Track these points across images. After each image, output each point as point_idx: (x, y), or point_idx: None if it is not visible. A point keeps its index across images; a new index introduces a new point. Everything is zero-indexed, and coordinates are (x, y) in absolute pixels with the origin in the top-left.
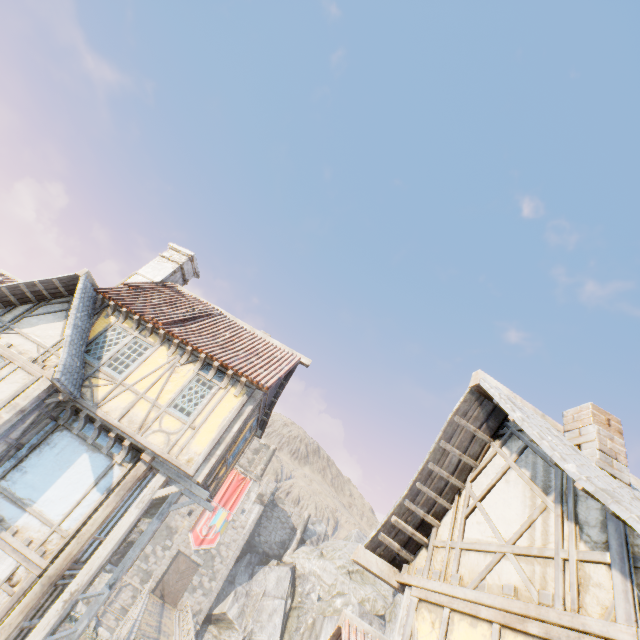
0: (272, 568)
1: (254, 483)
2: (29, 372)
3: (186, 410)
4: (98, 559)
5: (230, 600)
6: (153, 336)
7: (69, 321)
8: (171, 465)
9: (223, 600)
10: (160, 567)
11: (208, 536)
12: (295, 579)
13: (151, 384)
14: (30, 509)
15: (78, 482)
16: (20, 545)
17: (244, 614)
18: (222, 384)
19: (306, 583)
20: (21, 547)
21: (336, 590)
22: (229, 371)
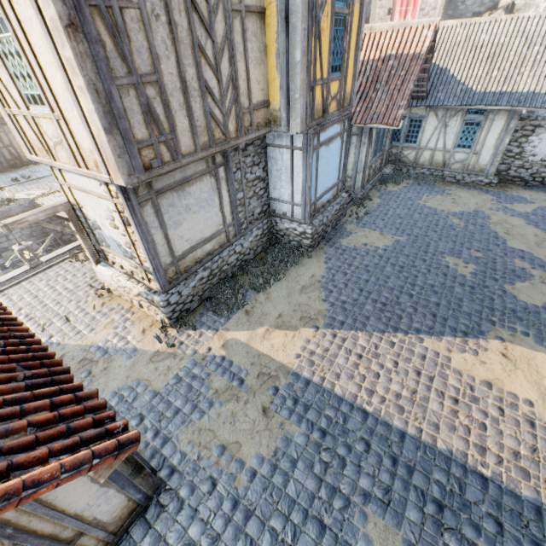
0: None
1: None
2: None
3: None
4: None
5: None
6: None
7: None
8: None
9: None
10: None
11: None
12: None
13: None
14: None
15: None
16: None
17: None
18: None
19: (526, 12)
20: None
21: None
22: None
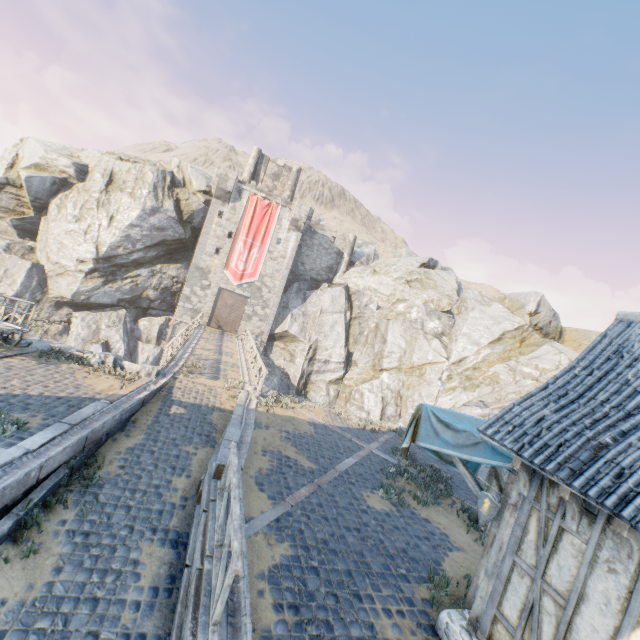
0: (324, 291)
1: (283, 209)
2: None
3: None
4: None
5: (288, 321)
6: None
7: None
8: None
9: (281, 322)
10: (206, 305)
11: (247, 271)
12: (350, 296)
13: None
14: None
15: None
16: None
17: (305, 330)
18: None
19: (362, 298)
20: None
21: (396, 299)
22: None
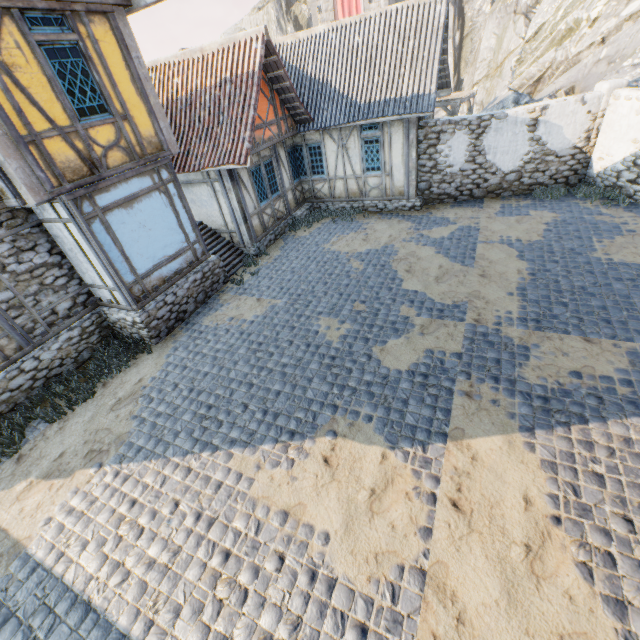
0: None
1: None
2: None
3: None
4: None
5: None
6: None
7: None
8: None
9: None
10: None
11: None
12: (463, 10)
13: None
14: None
15: None
16: None
17: None
18: None
19: (475, 3)
20: None
21: None
22: None
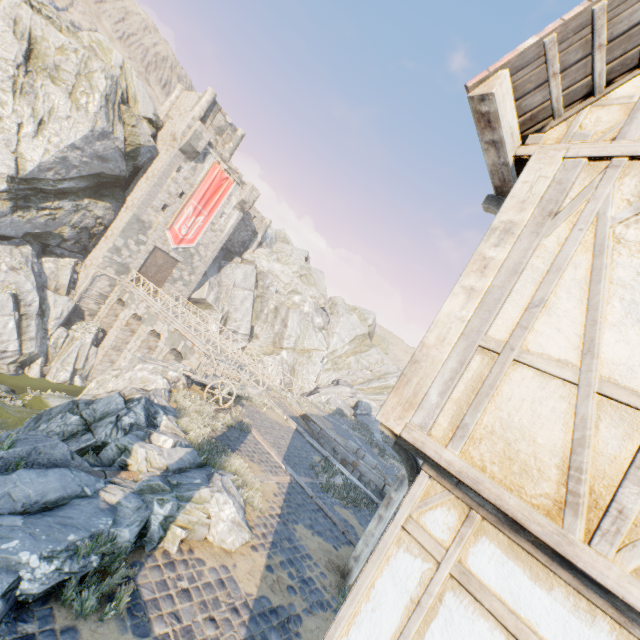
0: (239, 266)
1: (236, 187)
2: None
3: None
4: None
5: (207, 290)
6: None
7: None
8: None
9: (199, 288)
10: (136, 261)
11: (187, 236)
12: (257, 275)
13: None
14: None
15: None
16: None
17: (219, 300)
18: None
19: (266, 280)
20: None
21: (291, 288)
22: None
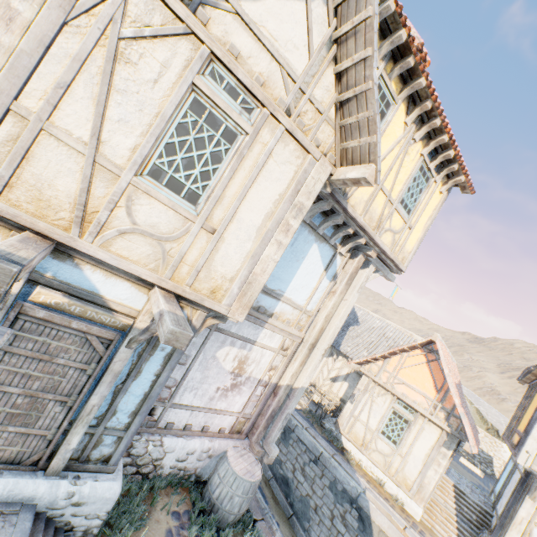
0: None
1: None
2: (303, 145)
3: (408, 207)
4: (337, 329)
5: None
6: (395, 79)
7: (374, 40)
8: (389, 262)
9: None
10: None
11: None
12: None
13: (389, 170)
14: (283, 299)
15: (312, 272)
16: (284, 326)
17: None
18: (438, 178)
19: None
20: (285, 328)
21: None
22: (456, 166)
